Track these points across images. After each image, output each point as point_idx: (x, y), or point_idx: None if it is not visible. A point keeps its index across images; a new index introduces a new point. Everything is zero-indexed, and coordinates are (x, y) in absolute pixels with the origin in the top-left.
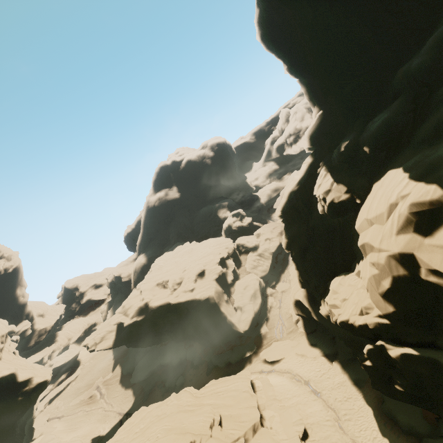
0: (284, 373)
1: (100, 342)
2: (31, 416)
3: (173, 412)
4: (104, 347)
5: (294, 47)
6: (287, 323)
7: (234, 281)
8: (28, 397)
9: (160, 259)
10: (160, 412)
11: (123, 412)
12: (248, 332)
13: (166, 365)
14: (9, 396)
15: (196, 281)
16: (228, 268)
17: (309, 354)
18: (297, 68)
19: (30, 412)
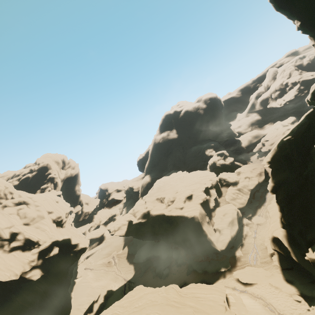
0: (257, 298)
1: (117, 230)
2: (76, 265)
3: (163, 303)
4: (119, 234)
5: (314, 1)
6: (261, 253)
7: (215, 207)
8: (76, 255)
9: (159, 181)
10: (153, 298)
11: (127, 279)
12: (224, 252)
13: (157, 257)
14: (66, 252)
15: (185, 202)
16: (210, 196)
17: (283, 288)
18: (312, 23)
19: (76, 263)
